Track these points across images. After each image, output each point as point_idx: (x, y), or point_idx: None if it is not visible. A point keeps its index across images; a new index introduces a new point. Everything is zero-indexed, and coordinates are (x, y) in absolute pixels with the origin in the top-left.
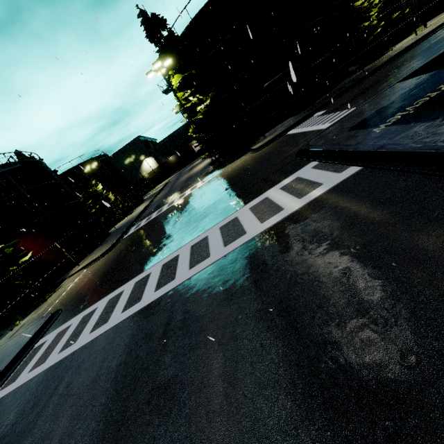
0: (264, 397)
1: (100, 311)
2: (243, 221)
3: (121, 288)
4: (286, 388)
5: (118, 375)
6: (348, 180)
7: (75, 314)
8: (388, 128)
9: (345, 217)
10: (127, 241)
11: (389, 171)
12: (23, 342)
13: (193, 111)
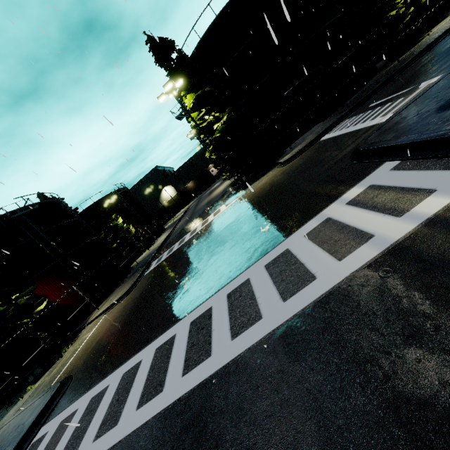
0: None
1: (110, 395)
2: (303, 256)
3: (138, 355)
4: None
5: None
6: None
7: (84, 391)
8: None
9: None
10: (148, 279)
11: None
12: (22, 429)
13: (210, 130)
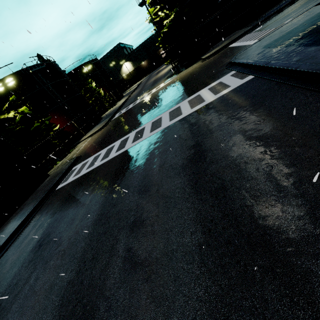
0: (172, 168)
1: (103, 154)
2: (182, 108)
3: (113, 144)
4: (180, 165)
5: (116, 172)
6: (243, 84)
7: (90, 156)
8: (280, 49)
9: (231, 105)
10: (114, 121)
11: (265, 79)
12: (65, 168)
13: (161, 24)
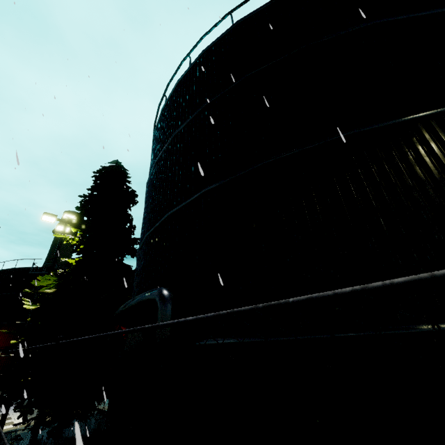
0: None
1: None
2: None
3: None
4: None
5: None
6: None
7: None
8: None
9: None
10: None
11: None
12: None
13: None
